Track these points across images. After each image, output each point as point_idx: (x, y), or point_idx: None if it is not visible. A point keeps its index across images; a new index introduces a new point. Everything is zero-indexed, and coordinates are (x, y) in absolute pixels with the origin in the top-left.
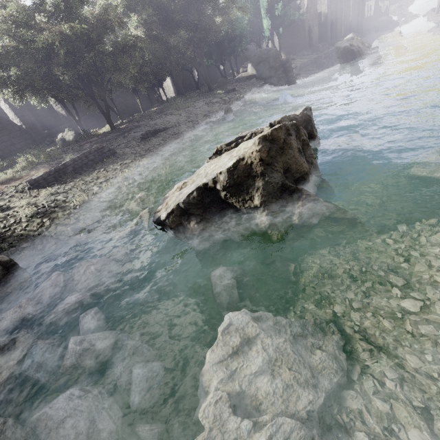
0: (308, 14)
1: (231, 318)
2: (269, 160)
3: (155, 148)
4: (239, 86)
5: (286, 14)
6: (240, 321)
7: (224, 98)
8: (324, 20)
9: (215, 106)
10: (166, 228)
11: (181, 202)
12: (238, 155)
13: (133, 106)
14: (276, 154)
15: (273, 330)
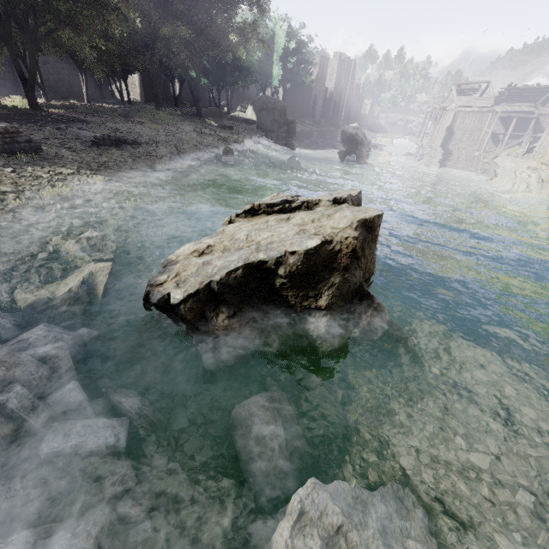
0: (317, 83)
1: (303, 502)
2: (359, 253)
3: (117, 165)
4: (236, 126)
5: (299, 73)
6: (316, 506)
7: (219, 133)
8: (329, 97)
9: (208, 139)
10: (169, 316)
11: (215, 281)
12: (321, 234)
13: (68, 87)
14: (366, 246)
15: (357, 515)
